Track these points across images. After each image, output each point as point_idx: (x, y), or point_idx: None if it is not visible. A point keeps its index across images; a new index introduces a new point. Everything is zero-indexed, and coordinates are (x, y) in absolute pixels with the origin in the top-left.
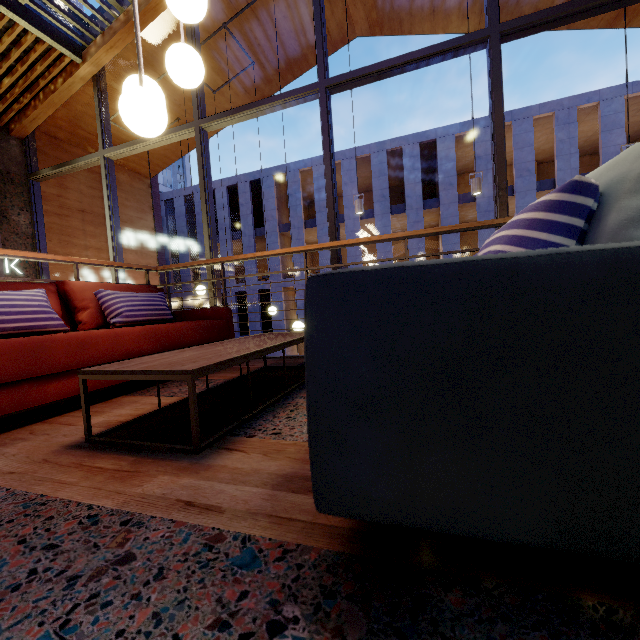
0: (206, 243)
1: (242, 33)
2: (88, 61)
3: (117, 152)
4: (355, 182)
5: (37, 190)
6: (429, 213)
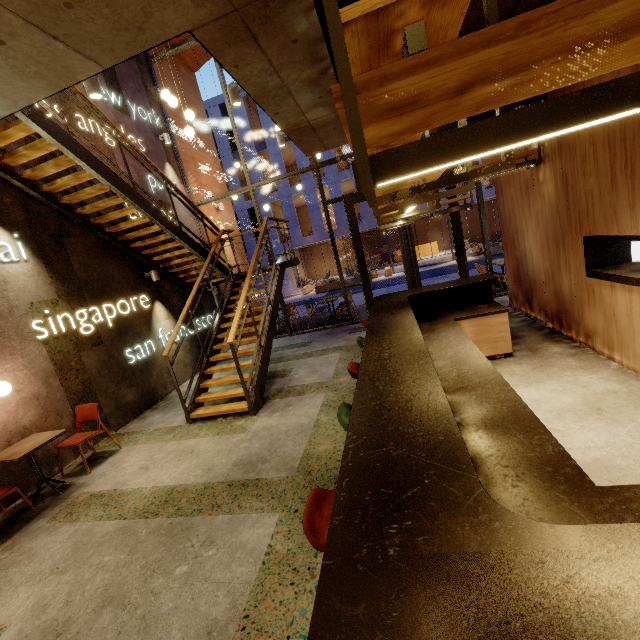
0: None
1: None
2: None
3: None
4: None
5: (153, 70)
6: None
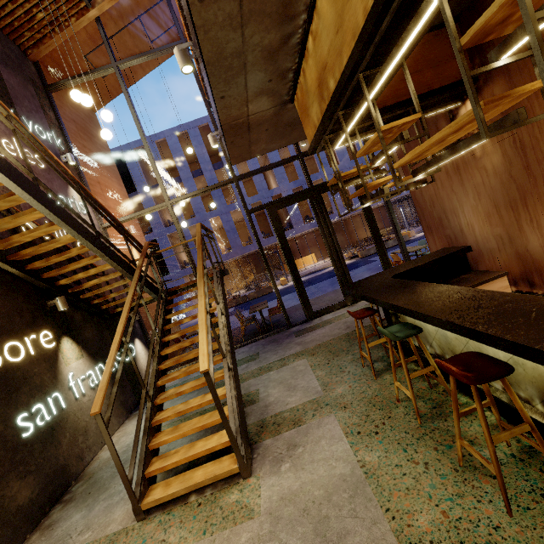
0: (206, 103)
1: (173, 4)
2: (96, 7)
3: (127, 62)
4: (203, 144)
5: (52, 98)
6: (259, 159)
